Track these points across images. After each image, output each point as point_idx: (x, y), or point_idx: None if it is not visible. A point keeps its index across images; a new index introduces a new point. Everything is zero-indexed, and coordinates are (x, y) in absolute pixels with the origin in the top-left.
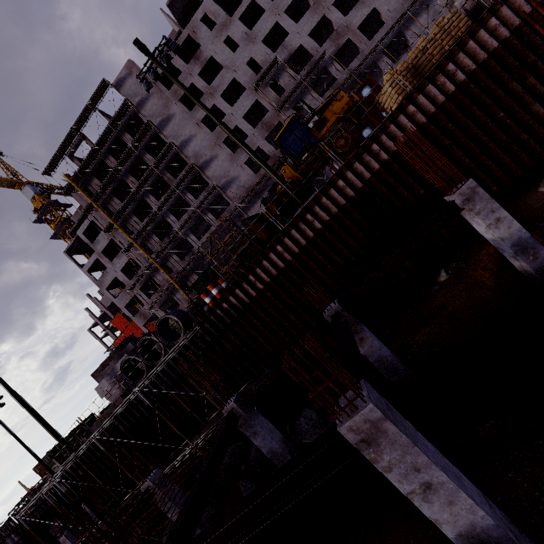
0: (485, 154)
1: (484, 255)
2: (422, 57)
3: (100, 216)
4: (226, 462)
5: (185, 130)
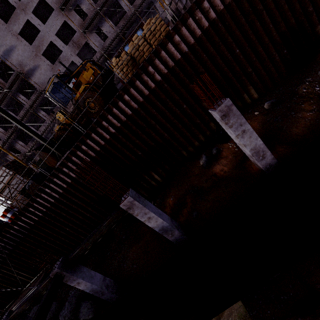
0: (177, 130)
1: (168, 203)
2: (136, 52)
3: None
4: None
5: (5, 40)
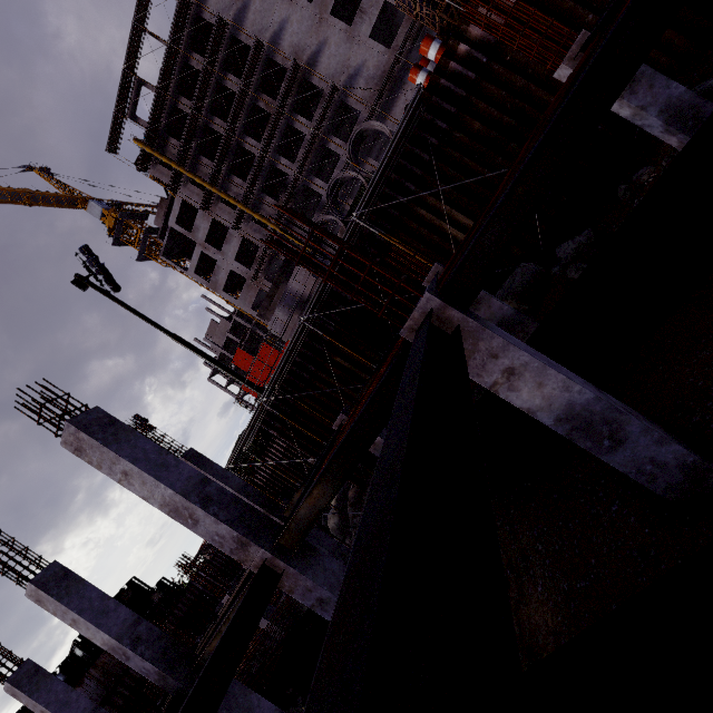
0: None
1: None
2: None
3: (191, 191)
4: (518, 286)
5: (272, 15)
